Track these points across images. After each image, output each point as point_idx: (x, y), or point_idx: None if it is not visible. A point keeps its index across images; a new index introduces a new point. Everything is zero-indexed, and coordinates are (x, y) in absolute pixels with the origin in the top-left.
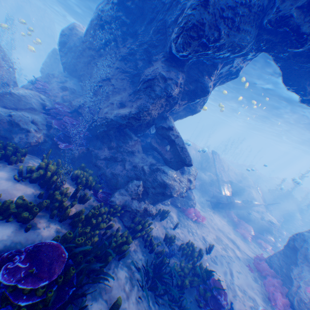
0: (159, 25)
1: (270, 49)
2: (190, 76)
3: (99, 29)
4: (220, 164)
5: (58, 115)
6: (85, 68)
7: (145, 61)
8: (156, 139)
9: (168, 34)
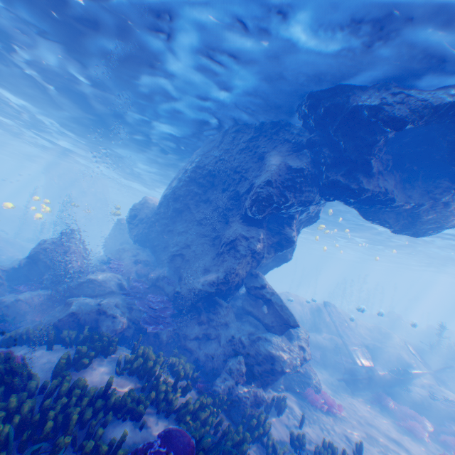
0: (231, 193)
1: (336, 199)
2: (270, 229)
3: (173, 202)
4: (340, 319)
5: (136, 292)
6: (159, 236)
7: (222, 223)
8: (249, 300)
9: (241, 200)
